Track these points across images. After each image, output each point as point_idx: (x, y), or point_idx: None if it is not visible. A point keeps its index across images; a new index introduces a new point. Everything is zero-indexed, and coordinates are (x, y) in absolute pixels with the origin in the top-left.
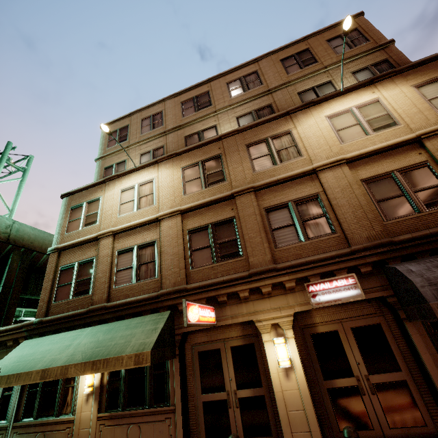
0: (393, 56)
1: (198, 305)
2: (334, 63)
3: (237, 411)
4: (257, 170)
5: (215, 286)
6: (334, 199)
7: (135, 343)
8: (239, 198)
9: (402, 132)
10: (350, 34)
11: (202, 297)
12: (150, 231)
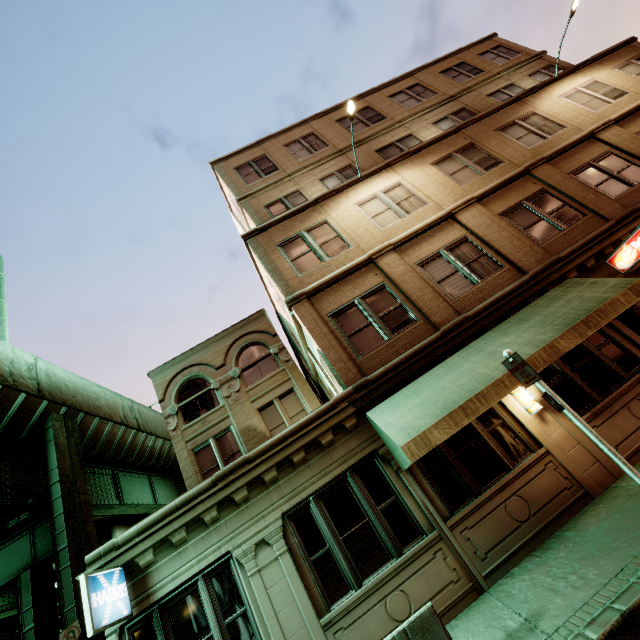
0: (554, 62)
1: None
2: (504, 70)
3: None
4: (531, 146)
5: (596, 240)
6: (630, 150)
7: (601, 292)
8: (535, 171)
9: (637, 97)
10: (498, 50)
11: (588, 256)
12: (447, 231)
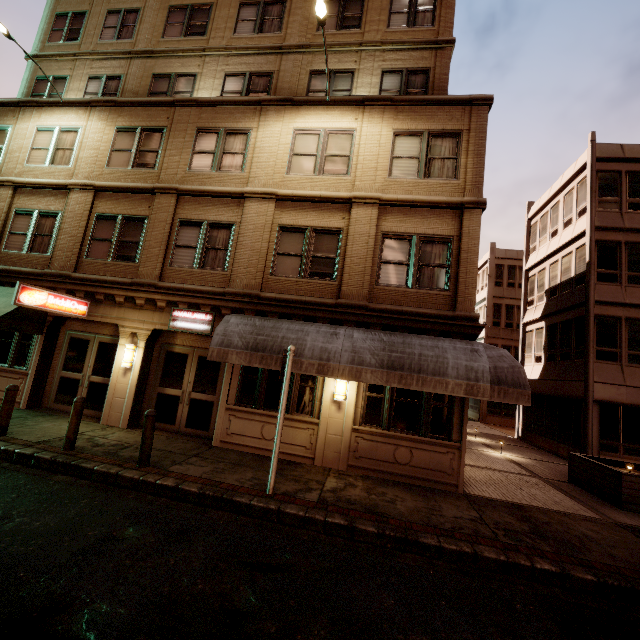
0: (438, 68)
1: (48, 293)
2: (373, 42)
3: (86, 390)
4: (193, 169)
5: (95, 283)
6: (243, 236)
7: None
8: (160, 196)
9: (345, 186)
10: None
11: (81, 289)
12: (58, 199)
